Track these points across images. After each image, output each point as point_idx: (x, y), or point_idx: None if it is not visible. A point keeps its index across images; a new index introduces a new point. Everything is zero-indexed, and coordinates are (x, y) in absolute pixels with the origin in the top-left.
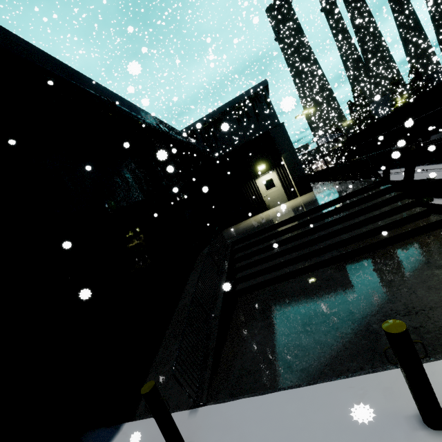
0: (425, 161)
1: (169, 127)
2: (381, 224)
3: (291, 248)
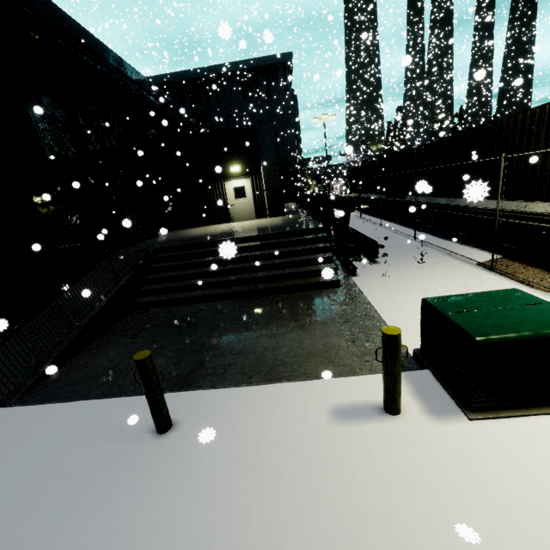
0: (399, 219)
1: (126, 66)
2: (296, 270)
3: (209, 272)
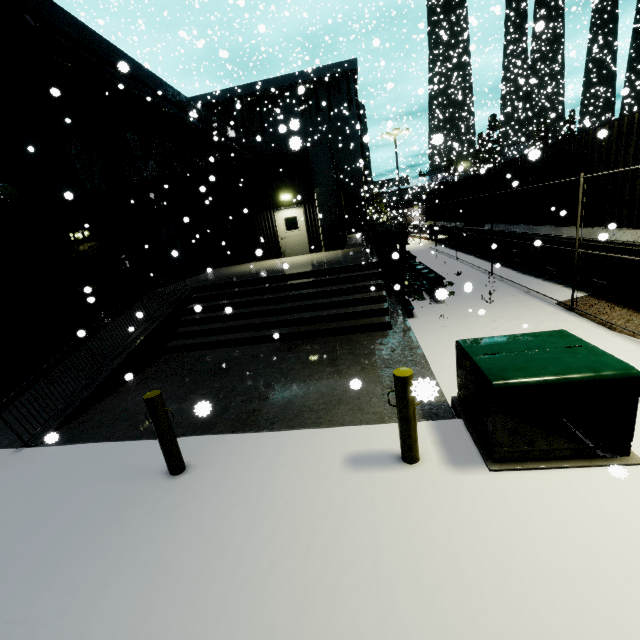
0: (478, 251)
1: (166, 87)
2: (343, 311)
3: (249, 313)
